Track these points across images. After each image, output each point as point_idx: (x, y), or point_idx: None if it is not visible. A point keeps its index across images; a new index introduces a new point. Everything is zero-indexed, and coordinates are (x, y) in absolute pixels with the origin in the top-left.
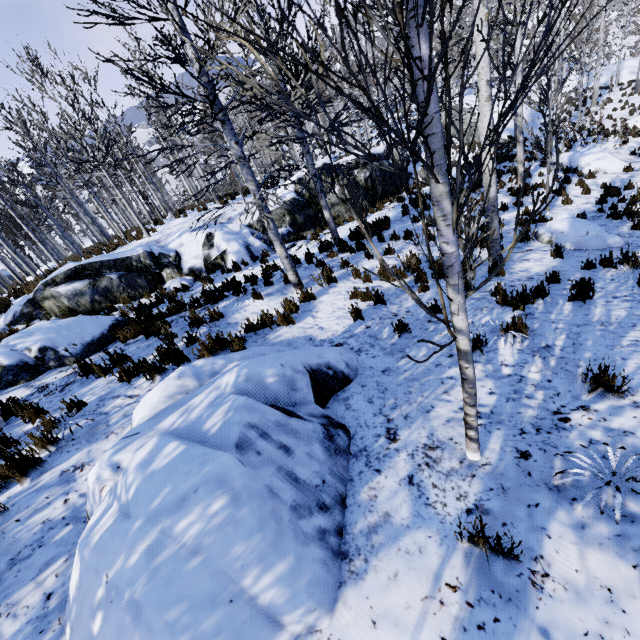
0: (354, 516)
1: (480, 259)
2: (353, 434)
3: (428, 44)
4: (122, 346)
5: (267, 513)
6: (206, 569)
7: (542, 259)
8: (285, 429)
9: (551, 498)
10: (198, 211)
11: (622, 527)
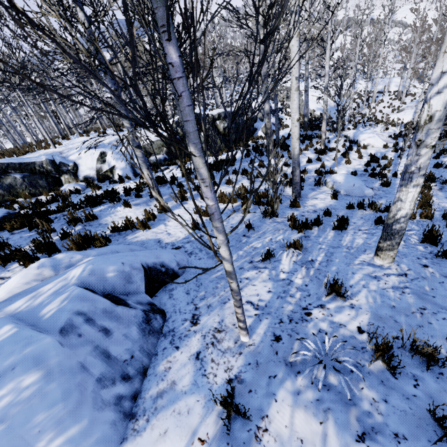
0: (150, 384)
1: (281, 196)
2: (168, 318)
3: (178, 54)
4: (8, 235)
5: (74, 385)
6: (6, 436)
7: (325, 199)
8: (110, 315)
9: (285, 371)
10: (98, 133)
11: (321, 394)
